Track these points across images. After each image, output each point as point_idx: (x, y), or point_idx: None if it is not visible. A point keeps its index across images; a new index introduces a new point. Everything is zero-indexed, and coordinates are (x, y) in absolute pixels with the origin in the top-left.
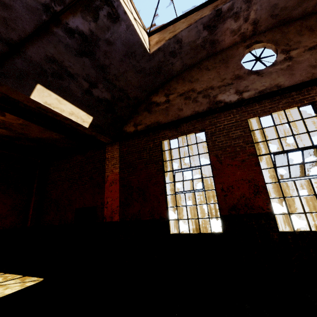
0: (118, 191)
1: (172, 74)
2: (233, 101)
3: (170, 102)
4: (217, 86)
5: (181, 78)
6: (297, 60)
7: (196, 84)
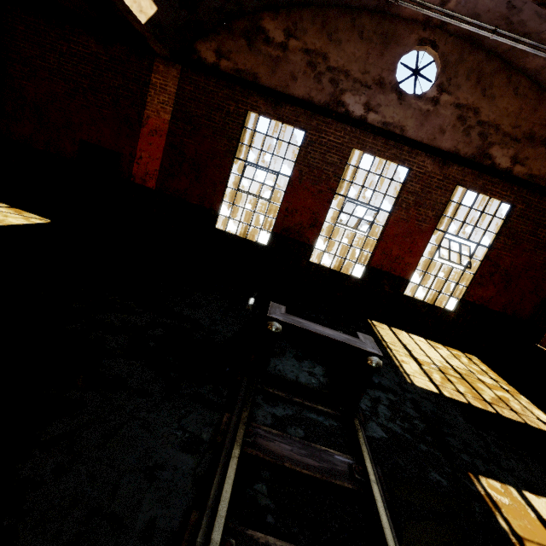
0: (162, 150)
1: None
2: (355, 115)
3: (286, 52)
4: (354, 77)
5: (322, 16)
6: (439, 111)
7: (334, 49)
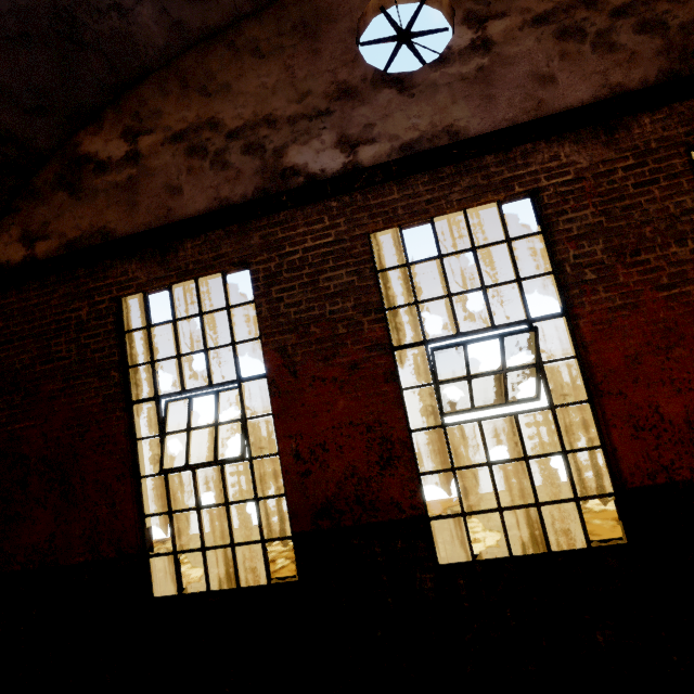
0: None
1: (140, 57)
2: (330, 173)
3: (141, 162)
4: (285, 116)
5: (174, 74)
6: (503, 54)
7: (223, 103)
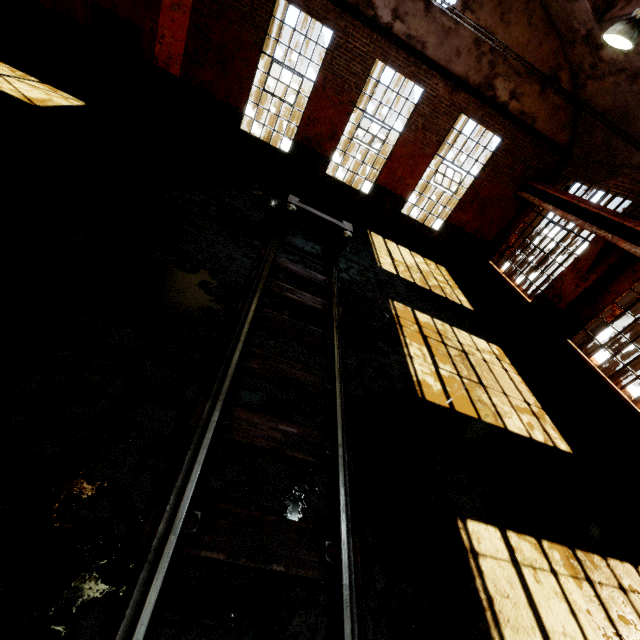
0: (186, 30)
1: None
2: (382, 21)
3: None
4: None
5: None
6: (459, 30)
7: None
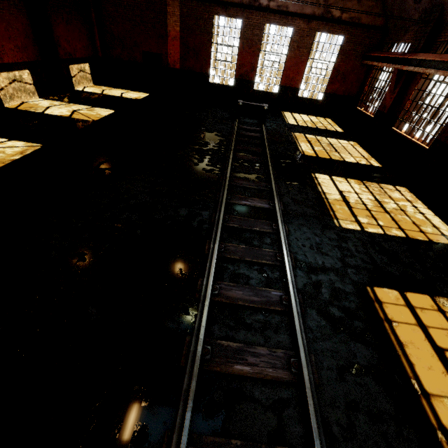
0: (179, 47)
1: None
2: (263, 5)
3: None
4: None
5: None
6: None
7: None
